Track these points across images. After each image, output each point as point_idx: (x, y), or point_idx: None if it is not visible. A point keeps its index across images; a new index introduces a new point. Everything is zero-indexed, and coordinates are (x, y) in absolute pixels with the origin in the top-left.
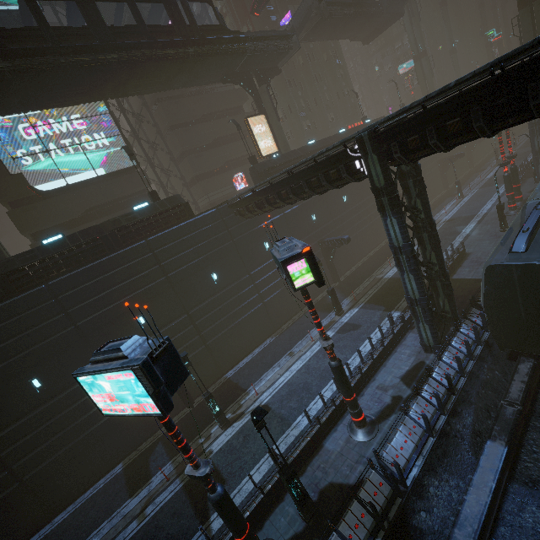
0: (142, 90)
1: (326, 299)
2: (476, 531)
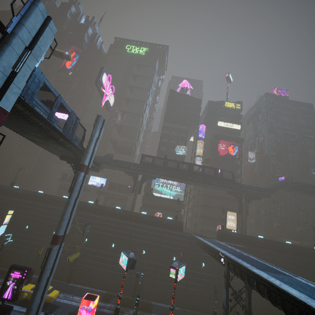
0: (196, 185)
1: None
2: None
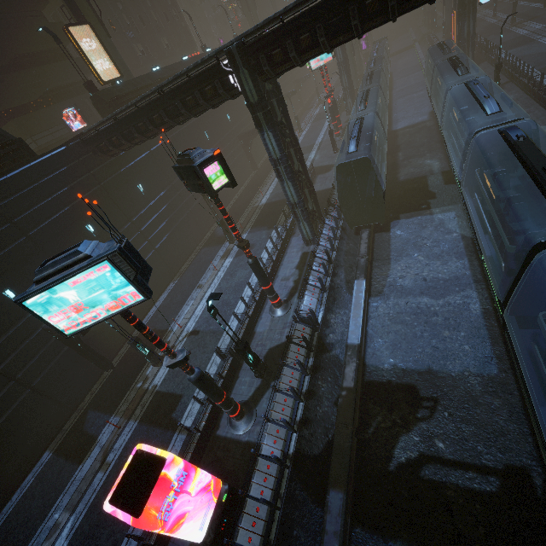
0: None
1: (215, 235)
2: (360, 326)
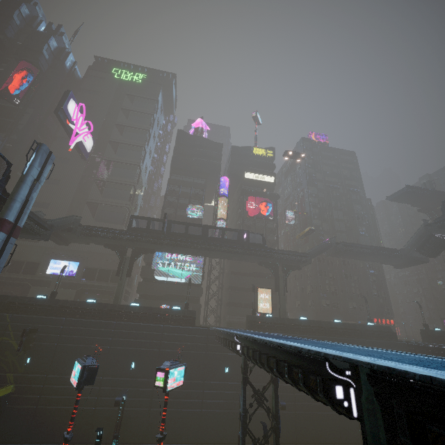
0: (215, 257)
1: None
2: None
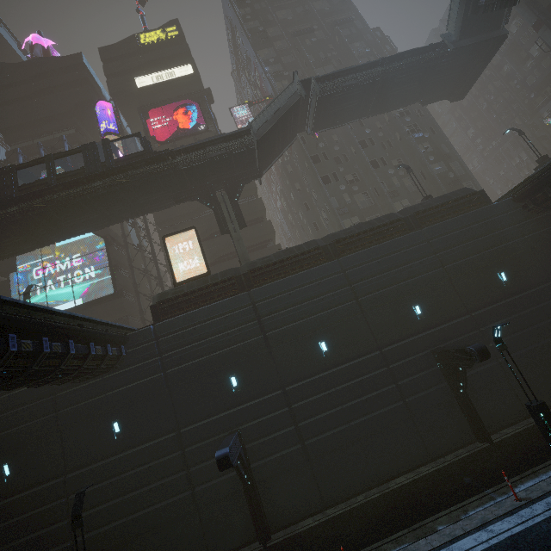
0: (87, 228)
1: None
2: None
